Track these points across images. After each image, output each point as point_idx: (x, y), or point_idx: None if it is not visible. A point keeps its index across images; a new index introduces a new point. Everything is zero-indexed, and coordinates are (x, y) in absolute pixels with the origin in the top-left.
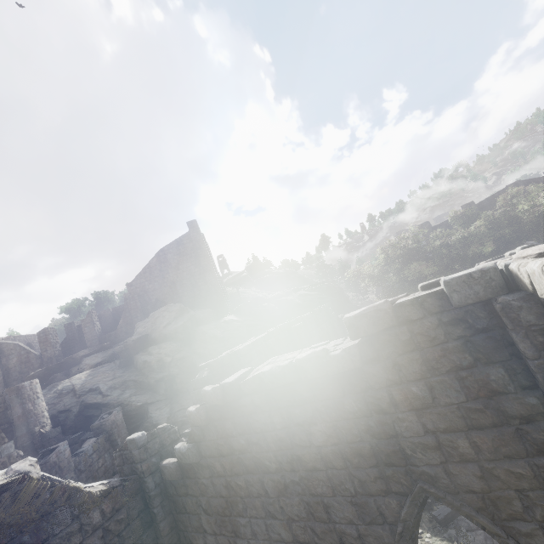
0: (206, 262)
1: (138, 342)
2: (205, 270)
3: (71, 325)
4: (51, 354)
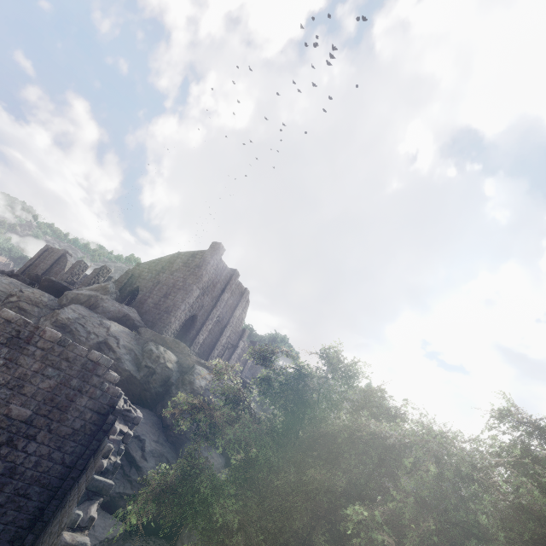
0: (192, 281)
1: (49, 284)
2: (184, 288)
3: (110, 279)
4: (65, 278)
